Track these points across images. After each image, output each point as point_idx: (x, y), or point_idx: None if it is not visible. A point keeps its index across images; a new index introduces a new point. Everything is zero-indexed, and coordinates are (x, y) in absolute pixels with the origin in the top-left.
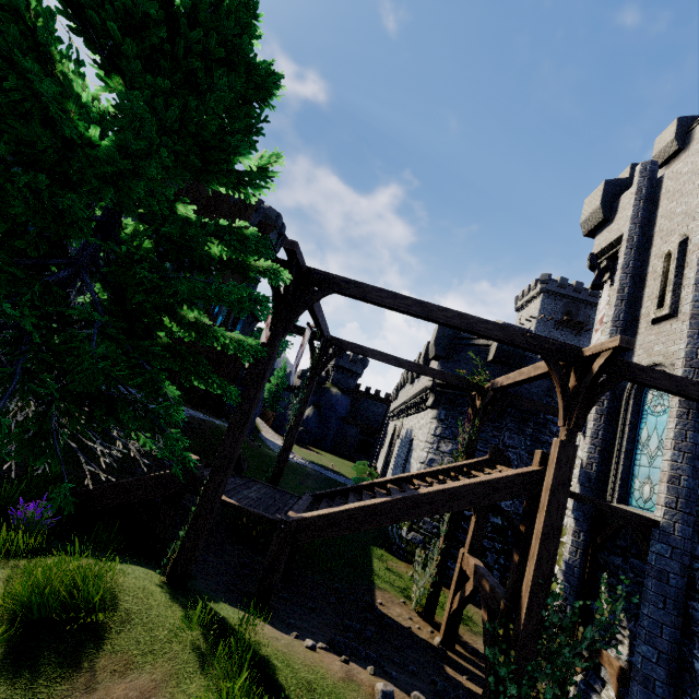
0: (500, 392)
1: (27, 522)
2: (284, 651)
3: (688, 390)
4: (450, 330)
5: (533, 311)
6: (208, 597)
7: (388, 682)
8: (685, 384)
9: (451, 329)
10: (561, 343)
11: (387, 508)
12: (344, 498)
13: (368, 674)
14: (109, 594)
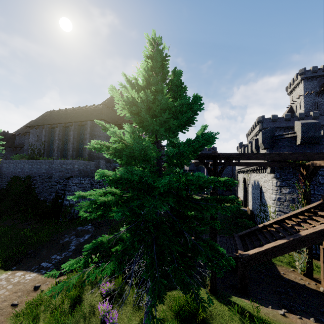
0: None
1: None
2: (275, 319)
3: None
4: (268, 133)
5: (299, 92)
6: (226, 295)
7: None
8: None
9: (269, 133)
10: None
11: (287, 245)
12: (253, 235)
13: (312, 322)
14: None
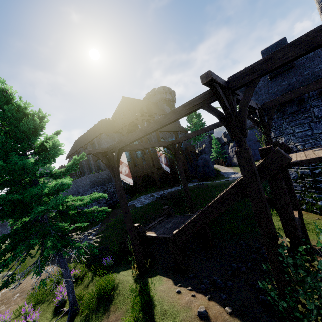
0: (268, 103)
1: (107, 263)
2: (163, 296)
3: (319, 38)
4: None
5: None
6: (152, 275)
7: (216, 303)
8: (313, 37)
9: None
10: (203, 93)
11: (198, 219)
12: None
13: (205, 300)
14: (115, 285)
